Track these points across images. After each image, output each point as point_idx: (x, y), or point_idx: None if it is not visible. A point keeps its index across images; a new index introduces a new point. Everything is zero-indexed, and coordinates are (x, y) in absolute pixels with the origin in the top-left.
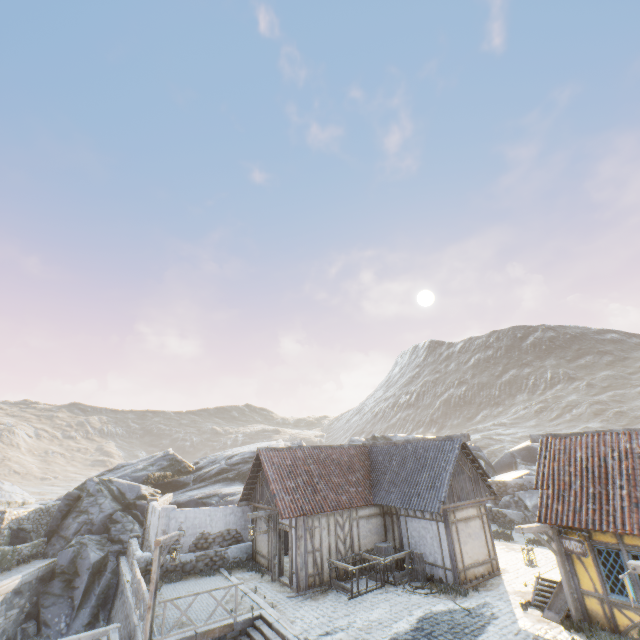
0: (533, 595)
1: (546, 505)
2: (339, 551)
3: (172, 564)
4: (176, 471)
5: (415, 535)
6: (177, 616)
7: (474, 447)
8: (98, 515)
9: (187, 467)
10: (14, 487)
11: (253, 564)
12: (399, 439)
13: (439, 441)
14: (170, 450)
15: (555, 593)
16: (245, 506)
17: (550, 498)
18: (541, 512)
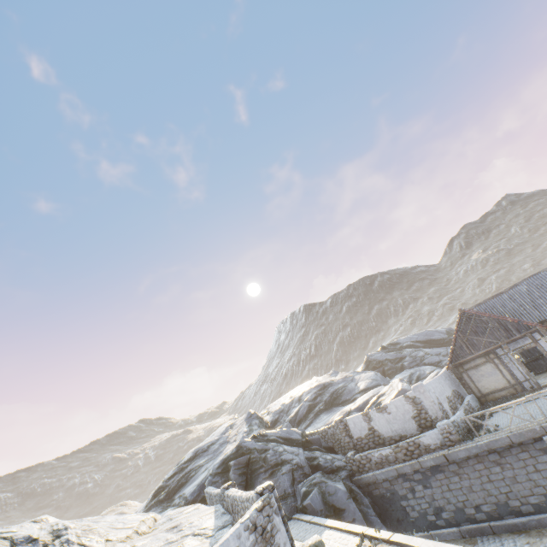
0: None
1: None
2: None
3: (460, 422)
4: (265, 428)
5: None
6: None
7: (449, 328)
8: (299, 457)
9: (267, 423)
10: (108, 516)
11: (497, 400)
12: (404, 340)
13: (546, 271)
14: (250, 410)
15: None
16: (446, 371)
17: None
18: None
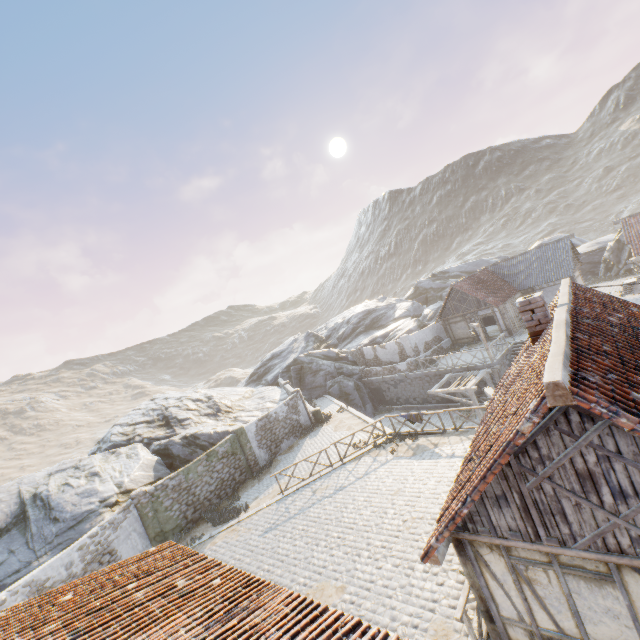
0: (623, 291)
1: (636, 249)
2: (516, 316)
3: (424, 359)
4: (319, 342)
5: (549, 295)
6: (476, 359)
7: (505, 257)
8: (331, 368)
9: (322, 338)
10: (227, 388)
11: (461, 344)
12: (454, 269)
13: (551, 245)
14: (308, 331)
15: (635, 285)
16: (436, 323)
17: (637, 245)
18: (634, 252)
